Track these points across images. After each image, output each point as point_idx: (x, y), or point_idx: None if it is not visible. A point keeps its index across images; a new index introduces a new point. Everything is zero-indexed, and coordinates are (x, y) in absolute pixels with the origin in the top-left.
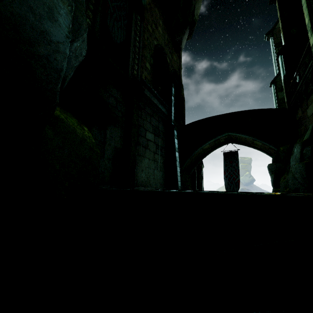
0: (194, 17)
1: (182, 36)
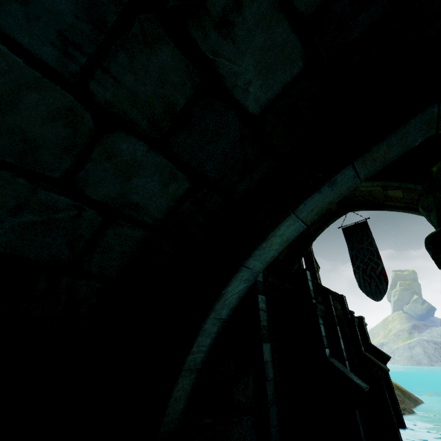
0: None
1: None
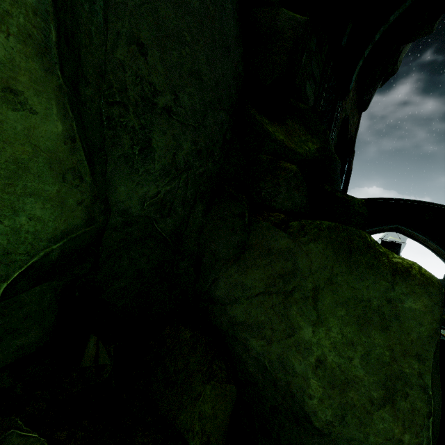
0: (396, 66)
1: (372, 94)
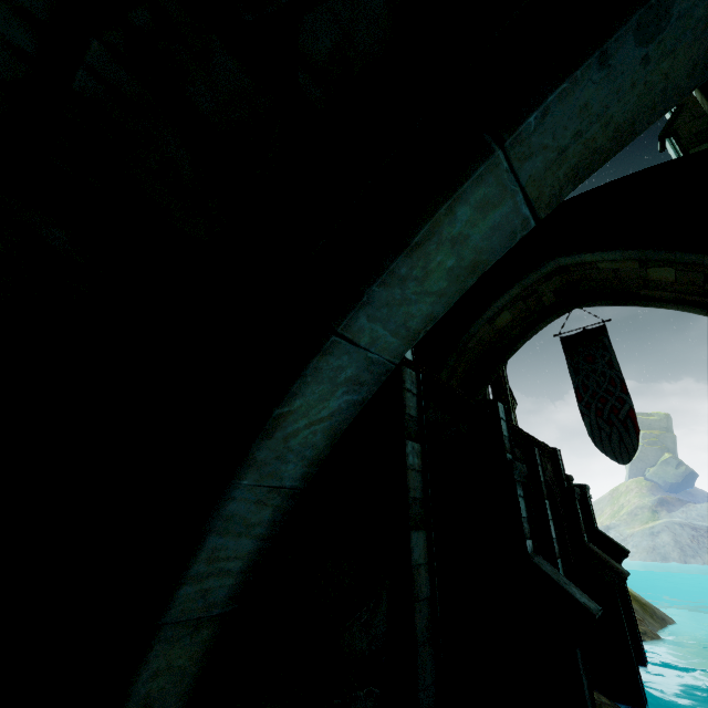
0: None
1: None
